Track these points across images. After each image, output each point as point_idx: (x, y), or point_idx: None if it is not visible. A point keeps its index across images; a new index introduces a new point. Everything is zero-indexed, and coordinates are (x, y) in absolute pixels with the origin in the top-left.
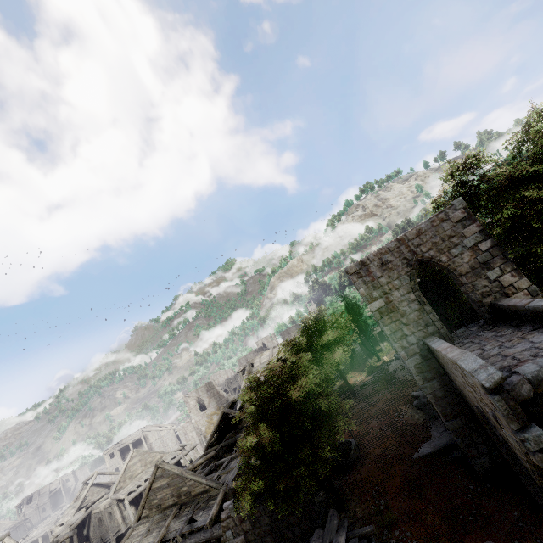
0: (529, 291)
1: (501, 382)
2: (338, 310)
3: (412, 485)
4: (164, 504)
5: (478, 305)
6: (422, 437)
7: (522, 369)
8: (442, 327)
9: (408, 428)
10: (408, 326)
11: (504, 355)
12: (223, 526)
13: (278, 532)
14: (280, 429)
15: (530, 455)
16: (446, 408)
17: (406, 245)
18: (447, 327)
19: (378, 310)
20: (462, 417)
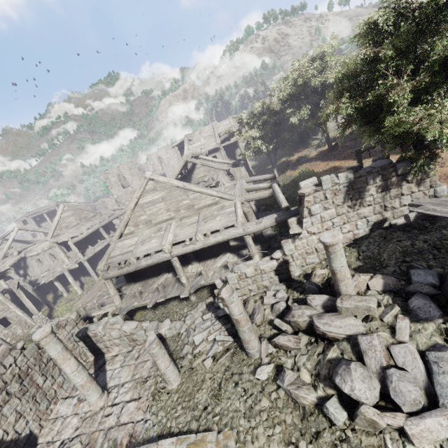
0: None
1: None
2: None
3: None
4: (155, 219)
5: None
6: None
7: None
8: None
9: None
10: None
11: None
12: (307, 201)
13: (381, 203)
14: None
15: None
16: None
17: None
18: None
19: None
20: None
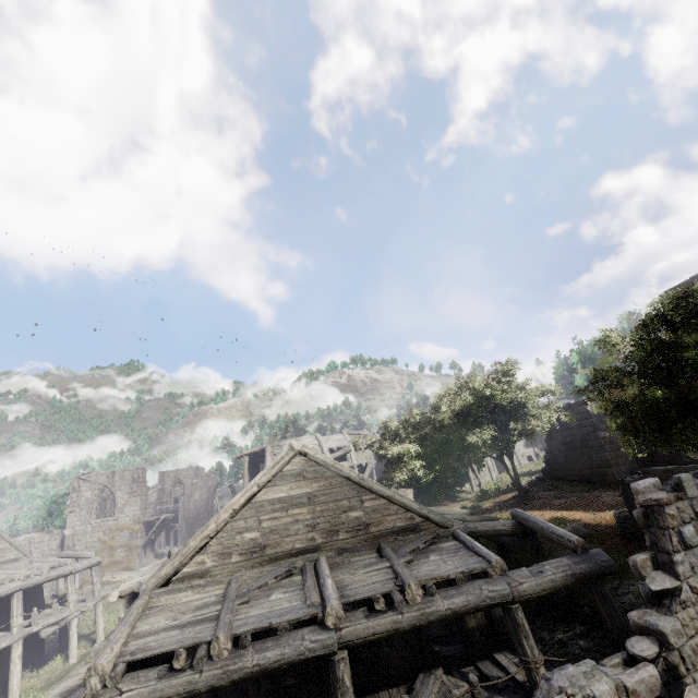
0: None
1: None
2: None
3: None
4: (276, 545)
5: None
6: None
7: None
8: None
9: None
10: None
11: None
12: (670, 515)
13: None
14: None
15: None
16: None
17: None
18: None
19: None
20: None
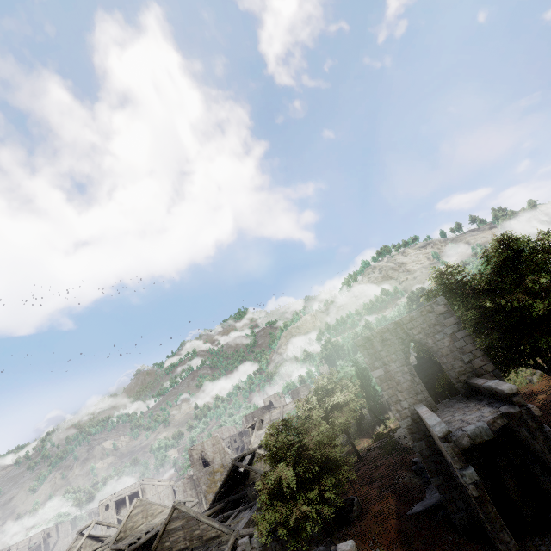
0: (493, 373)
1: (447, 433)
2: (348, 373)
3: (404, 537)
4: (175, 547)
5: (456, 381)
6: (417, 497)
7: (466, 428)
8: (428, 396)
9: (405, 488)
10: (402, 393)
11: (462, 419)
12: None
13: None
14: (296, 469)
15: (468, 487)
16: (431, 466)
17: (402, 328)
18: (440, 398)
19: (379, 378)
20: (444, 474)
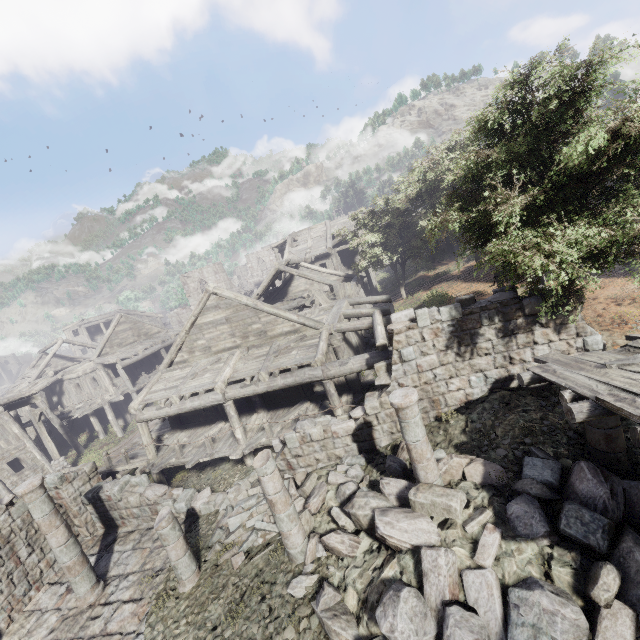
0: None
1: None
2: None
3: None
4: (216, 346)
5: None
6: None
7: None
8: None
9: None
10: None
11: None
12: (396, 341)
13: (505, 352)
14: None
15: None
16: None
17: None
18: None
19: None
20: None
